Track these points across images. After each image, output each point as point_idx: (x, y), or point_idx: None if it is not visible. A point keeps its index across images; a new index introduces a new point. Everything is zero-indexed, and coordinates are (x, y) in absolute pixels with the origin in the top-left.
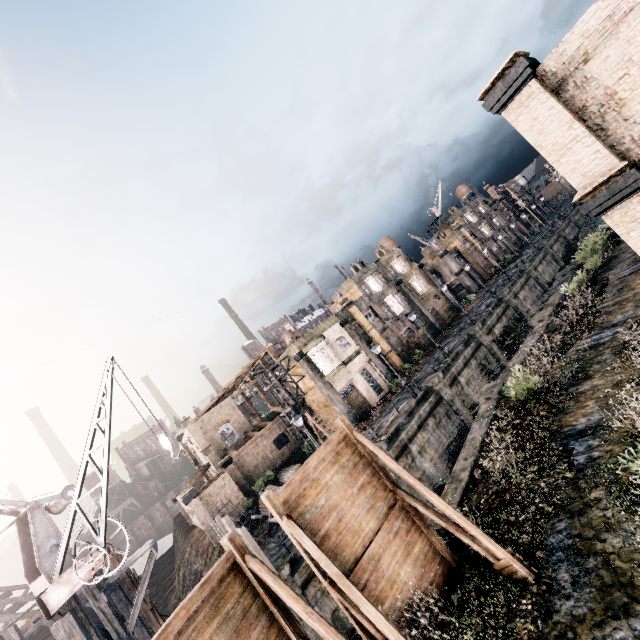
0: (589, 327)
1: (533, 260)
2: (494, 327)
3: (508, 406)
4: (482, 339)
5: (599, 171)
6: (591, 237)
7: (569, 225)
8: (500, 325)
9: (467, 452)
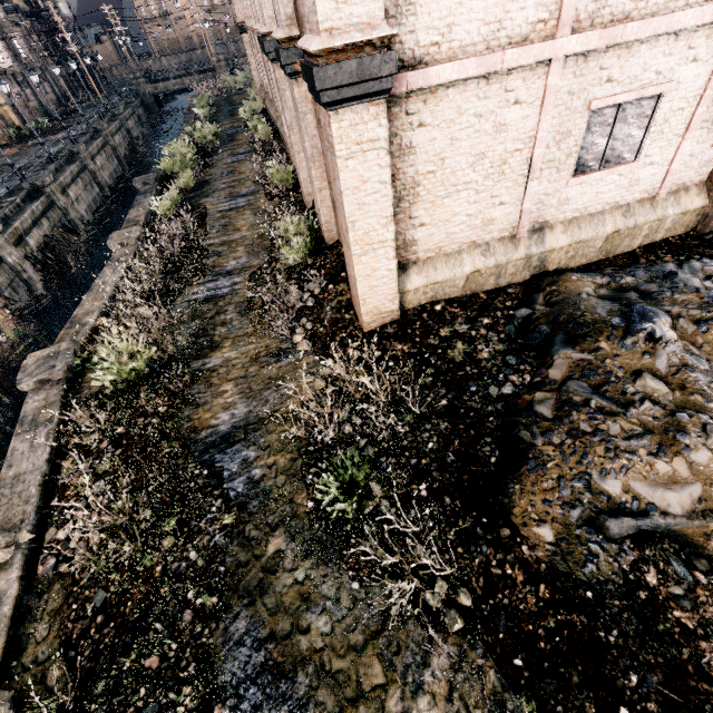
0: (199, 269)
1: (89, 144)
2: (28, 234)
3: (90, 394)
4: (5, 252)
5: (360, 17)
6: (178, 145)
7: (133, 117)
8: (39, 232)
9: (7, 516)
